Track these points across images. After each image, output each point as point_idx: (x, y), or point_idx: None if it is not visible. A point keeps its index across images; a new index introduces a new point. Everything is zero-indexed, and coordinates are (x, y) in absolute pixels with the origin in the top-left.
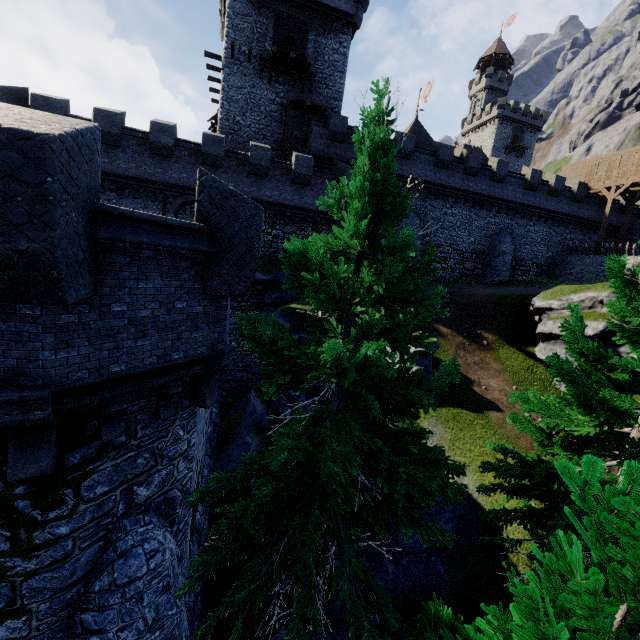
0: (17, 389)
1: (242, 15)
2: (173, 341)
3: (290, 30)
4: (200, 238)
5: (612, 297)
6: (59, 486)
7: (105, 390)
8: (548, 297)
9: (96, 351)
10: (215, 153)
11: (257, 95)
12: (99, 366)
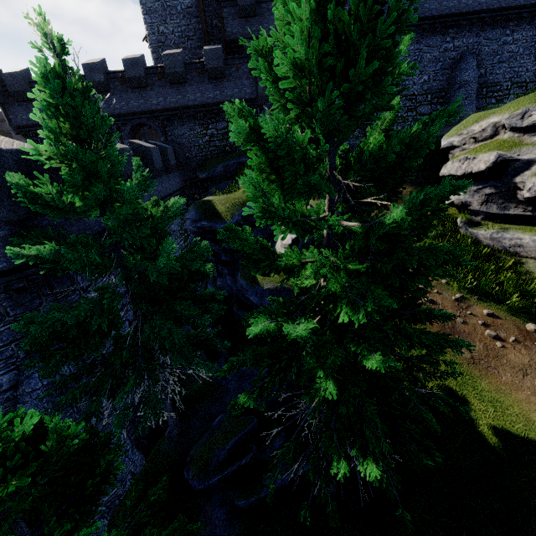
0: None
1: None
2: None
3: None
4: None
5: (513, 118)
6: None
7: None
8: (451, 134)
9: None
10: (137, 75)
11: None
12: None
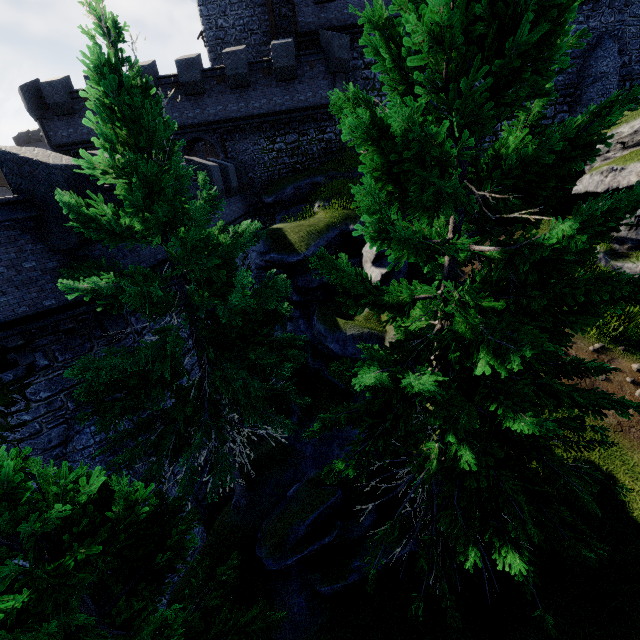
0: None
1: None
2: (38, 293)
3: None
4: (16, 208)
5: None
6: (7, 393)
7: None
8: None
9: None
10: (192, 79)
11: None
12: None
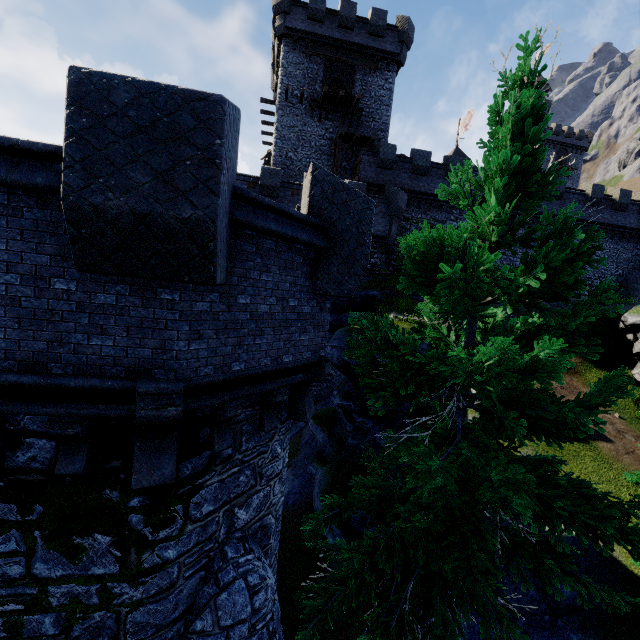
0: (152, 381)
1: (295, 64)
2: (284, 342)
3: (338, 73)
4: (313, 232)
5: None
6: (171, 500)
7: (223, 392)
8: None
9: (221, 346)
10: (272, 184)
11: (308, 132)
12: (223, 363)
